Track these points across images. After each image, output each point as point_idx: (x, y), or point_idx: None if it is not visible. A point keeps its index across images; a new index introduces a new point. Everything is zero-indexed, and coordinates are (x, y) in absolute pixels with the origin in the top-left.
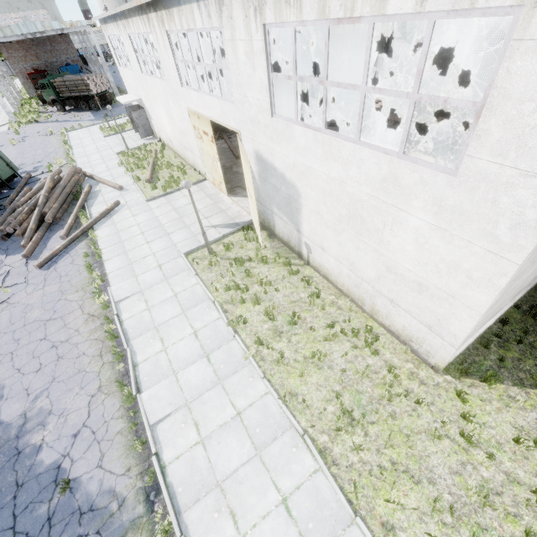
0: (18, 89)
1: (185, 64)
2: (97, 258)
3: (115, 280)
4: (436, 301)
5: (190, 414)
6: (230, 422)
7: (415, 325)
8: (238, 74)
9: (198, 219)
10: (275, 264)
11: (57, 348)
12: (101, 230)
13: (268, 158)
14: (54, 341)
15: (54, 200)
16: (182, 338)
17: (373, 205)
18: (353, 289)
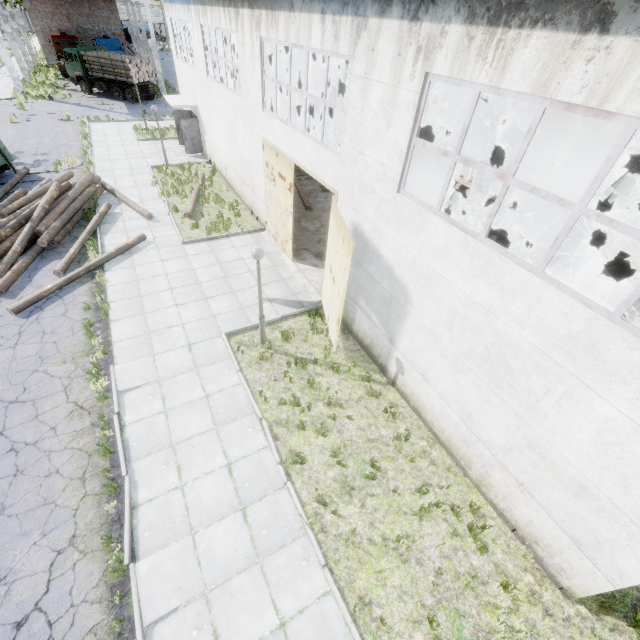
0: (34, 50)
1: (276, 84)
2: (102, 316)
3: (123, 355)
4: (605, 519)
5: (207, 612)
6: (268, 639)
7: (552, 529)
8: (360, 123)
9: (259, 298)
10: (348, 375)
11: (17, 454)
12: (115, 272)
13: (372, 239)
14: (14, 441)
15: (56, 217)
16: (209, 471)
17: (536, 362)
18: (458, 442)
